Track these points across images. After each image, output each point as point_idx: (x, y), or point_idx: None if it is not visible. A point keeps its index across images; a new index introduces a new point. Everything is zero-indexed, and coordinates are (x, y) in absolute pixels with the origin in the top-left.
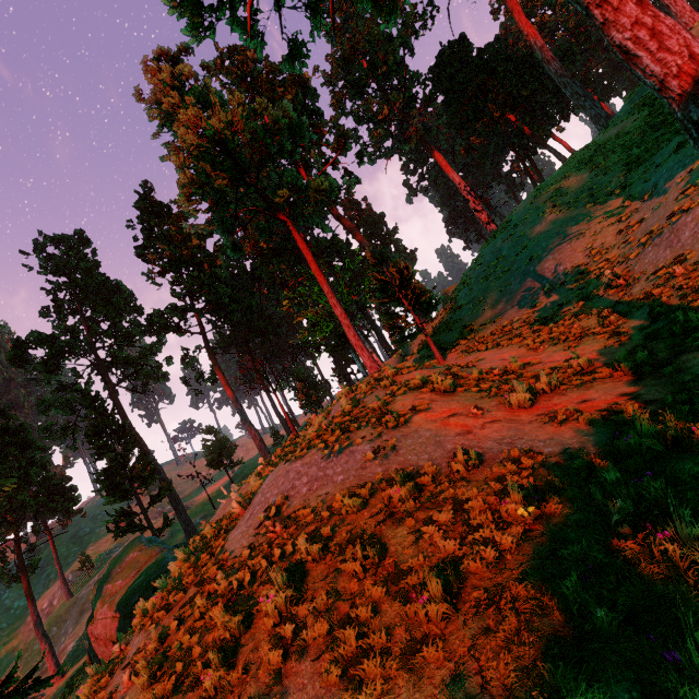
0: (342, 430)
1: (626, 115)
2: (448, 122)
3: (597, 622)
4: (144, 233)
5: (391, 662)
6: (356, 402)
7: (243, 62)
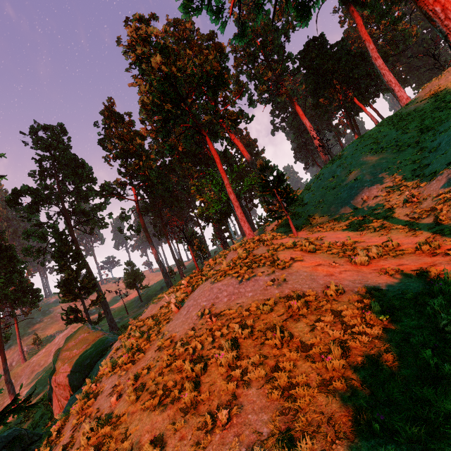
0: (247, 267)
1: (420, 99)
2: (306, 87)
3: (446, 370)
4: (106, 131)
5: (313, 389)
6: (248, 253)
7: (183, 30)
